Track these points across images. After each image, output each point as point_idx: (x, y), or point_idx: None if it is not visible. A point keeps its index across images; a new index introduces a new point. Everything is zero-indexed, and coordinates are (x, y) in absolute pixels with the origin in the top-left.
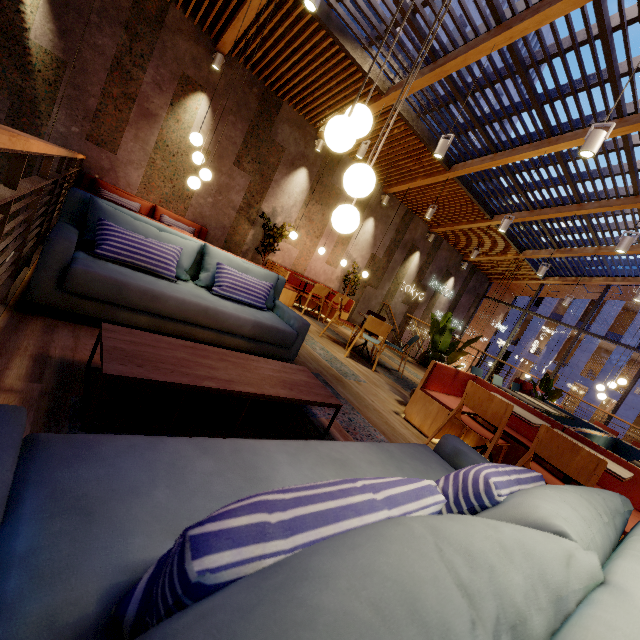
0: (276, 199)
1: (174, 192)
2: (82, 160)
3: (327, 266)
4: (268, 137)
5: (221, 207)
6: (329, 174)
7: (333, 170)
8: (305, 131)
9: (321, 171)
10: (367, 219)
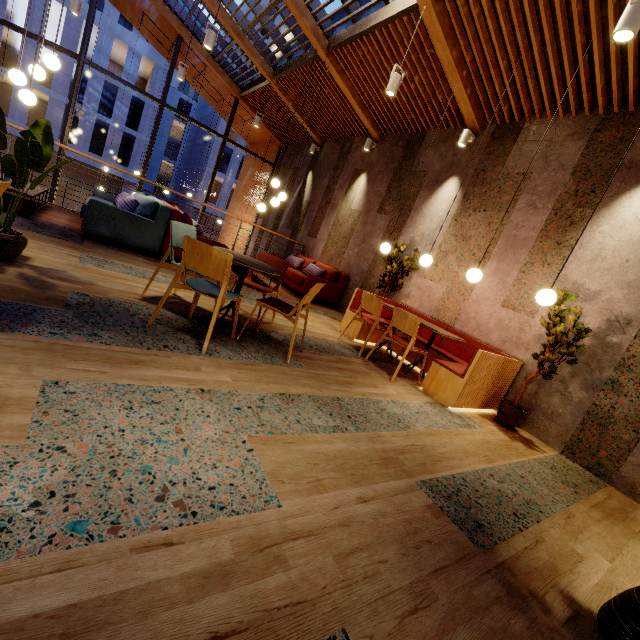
0: (415, 228)
1: (336, 252)
2: (303, 247)
3: (506, 312)
4: (410, 172)
5: (363, 254)
6: (497, 164)
7: (505, 155)
8: (454, 139)
9: (481, 167)
10: (625, 194)
